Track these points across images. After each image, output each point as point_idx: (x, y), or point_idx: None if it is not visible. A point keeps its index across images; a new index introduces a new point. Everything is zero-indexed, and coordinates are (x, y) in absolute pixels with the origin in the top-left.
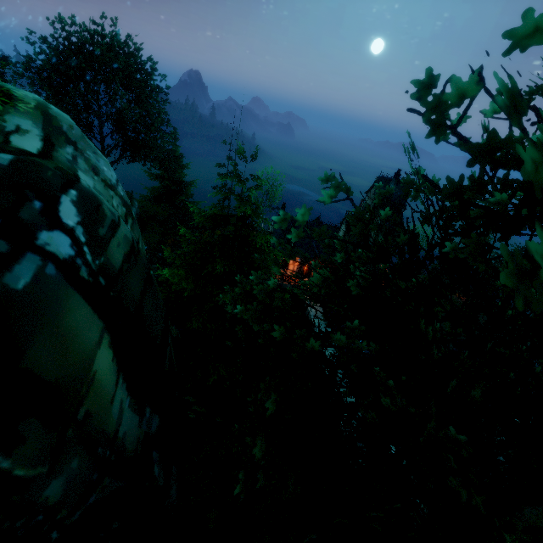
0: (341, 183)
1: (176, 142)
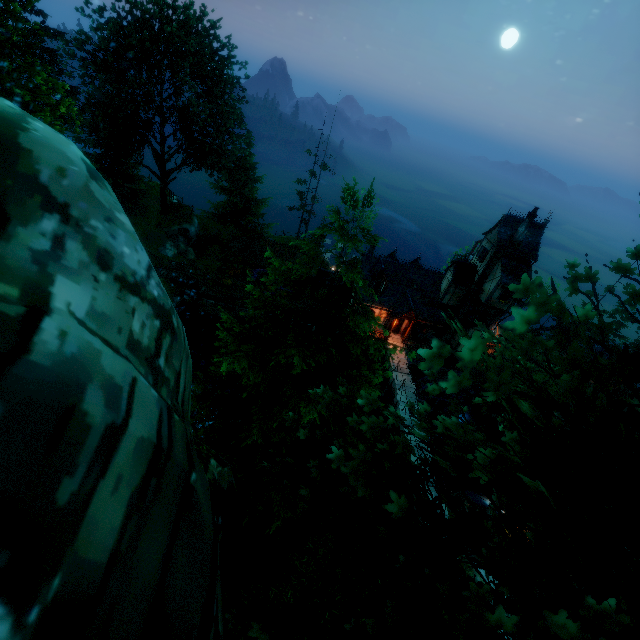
0: (558, 297)
1: (249, 148)
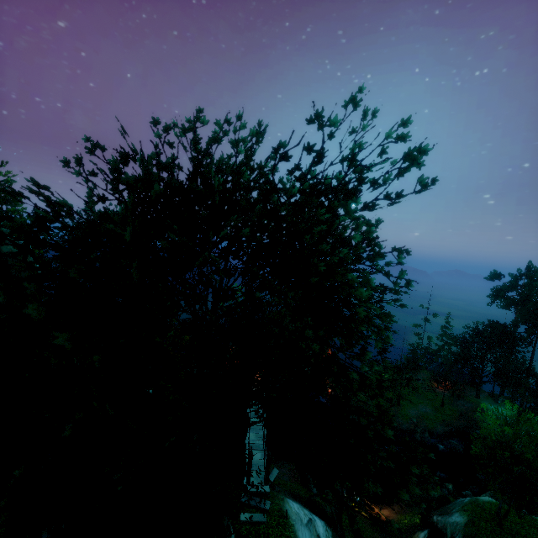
0: None
1: None
